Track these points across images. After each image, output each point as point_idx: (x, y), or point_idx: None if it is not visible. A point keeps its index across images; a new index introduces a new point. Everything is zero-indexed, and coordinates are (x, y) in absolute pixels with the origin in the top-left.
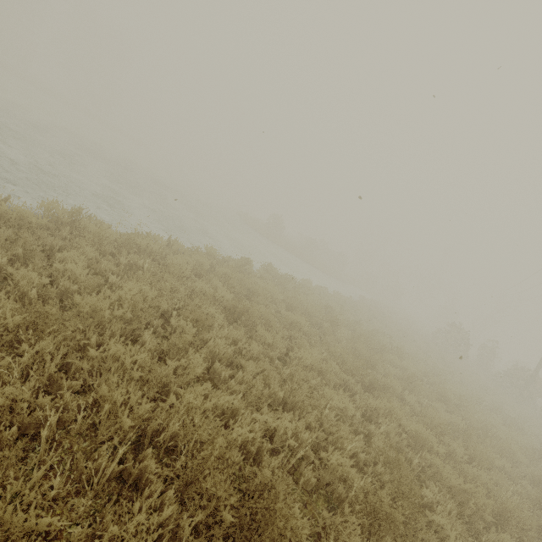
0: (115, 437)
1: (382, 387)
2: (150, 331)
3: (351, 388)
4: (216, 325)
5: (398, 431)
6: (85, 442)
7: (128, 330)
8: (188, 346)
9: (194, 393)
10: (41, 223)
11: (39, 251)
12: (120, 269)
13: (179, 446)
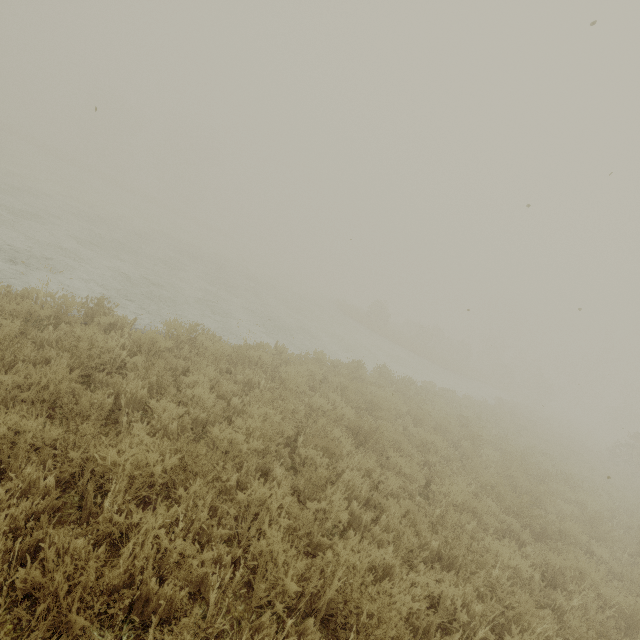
0: (277, 603)
1: (558, 534)
2: (279, 463)
3: (517, 535)
4: (344, 452)
5: (597, 604)
6: (240, 605)
7: (261, 464)
8: (323, 483)
9: (348, 548)
10: (167, 345)
11: (167, 375)
12: (239, 389)
13: (339, 617)
